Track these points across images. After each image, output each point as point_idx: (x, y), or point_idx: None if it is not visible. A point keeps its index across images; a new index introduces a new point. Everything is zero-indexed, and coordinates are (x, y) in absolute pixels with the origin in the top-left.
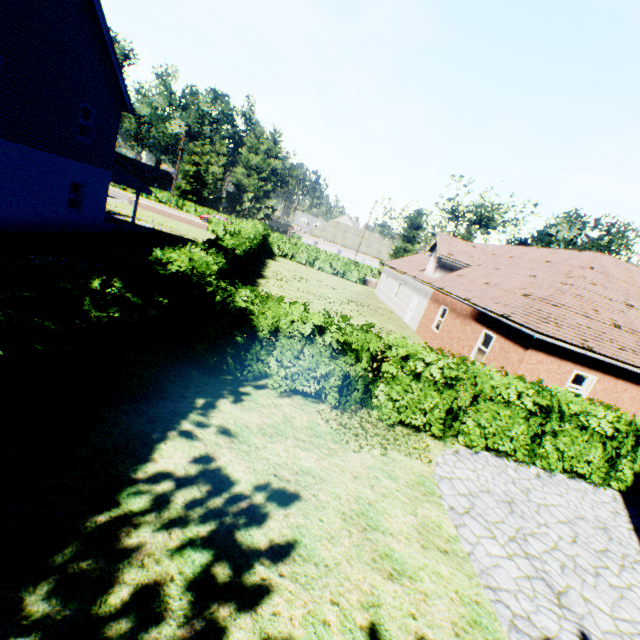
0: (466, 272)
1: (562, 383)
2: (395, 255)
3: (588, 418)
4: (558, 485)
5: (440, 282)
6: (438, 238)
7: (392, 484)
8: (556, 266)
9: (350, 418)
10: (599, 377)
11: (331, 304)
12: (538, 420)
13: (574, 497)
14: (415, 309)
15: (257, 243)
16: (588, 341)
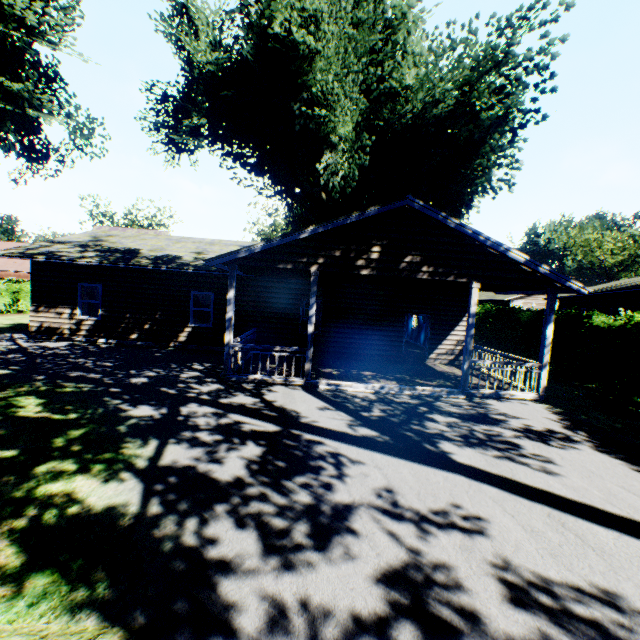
0: None
1: None
2: None
3: None
4: None
5: None
6: None
7: None
8: None
9: None
10: None
11: None
12: None
13: None
14: None
15: None
16: None
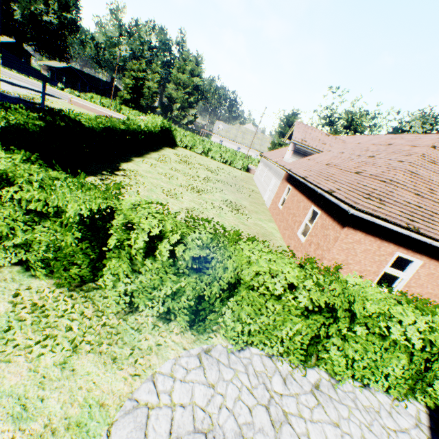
0: (316, 156)
1: (381, 265)
2: (272, 148)
3: (390, 324)
4: (341, 403)
5: (291, 165)
6: (294, 126)
7: (4, 434)
8: (397, 147)
9: (66, 300)
10: (425, 261)
11: (196, 181)
12: (321, 319)
13: (357, 425)
14: (271, 189)
15: (152, 132)
16: (416, 221)
